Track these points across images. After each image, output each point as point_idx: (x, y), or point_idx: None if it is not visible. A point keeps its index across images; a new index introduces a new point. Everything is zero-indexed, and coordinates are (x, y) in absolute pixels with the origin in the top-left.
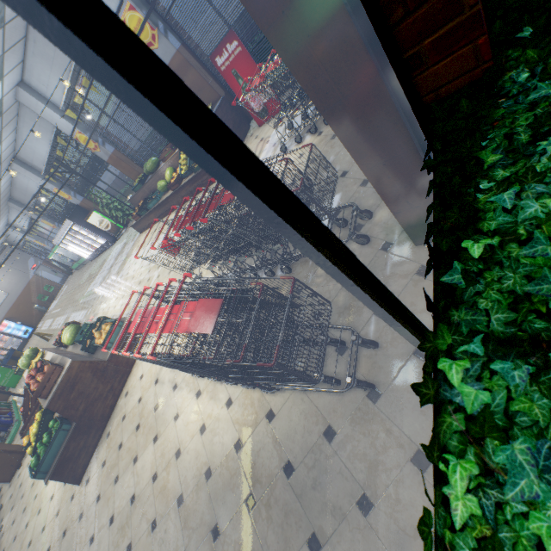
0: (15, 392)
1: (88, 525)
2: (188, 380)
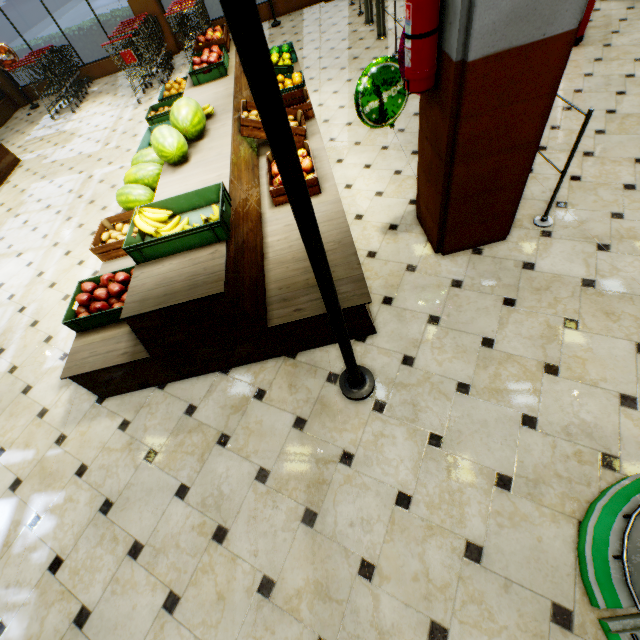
0: None
1: (304, 63)
2: None
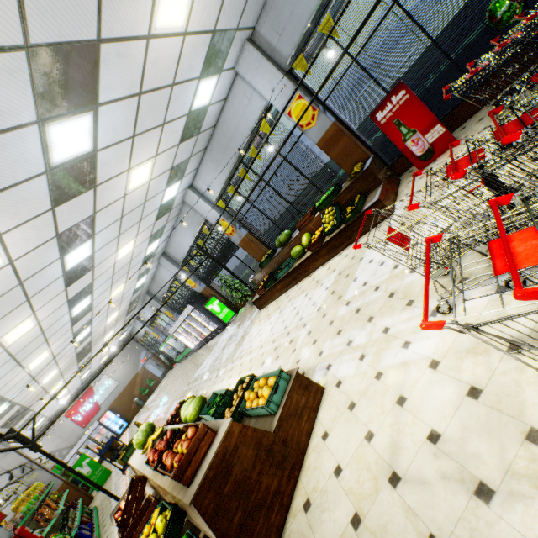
0: (97, 496)
1: None
2: (535, 474)
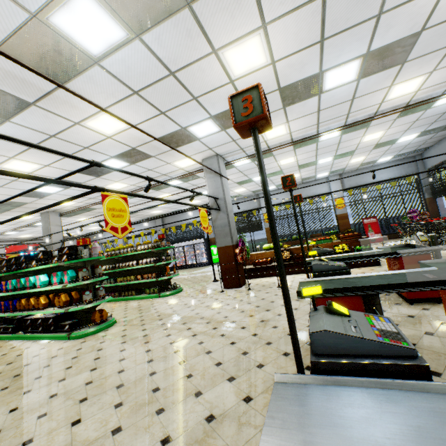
0: None
1: None
2: None
